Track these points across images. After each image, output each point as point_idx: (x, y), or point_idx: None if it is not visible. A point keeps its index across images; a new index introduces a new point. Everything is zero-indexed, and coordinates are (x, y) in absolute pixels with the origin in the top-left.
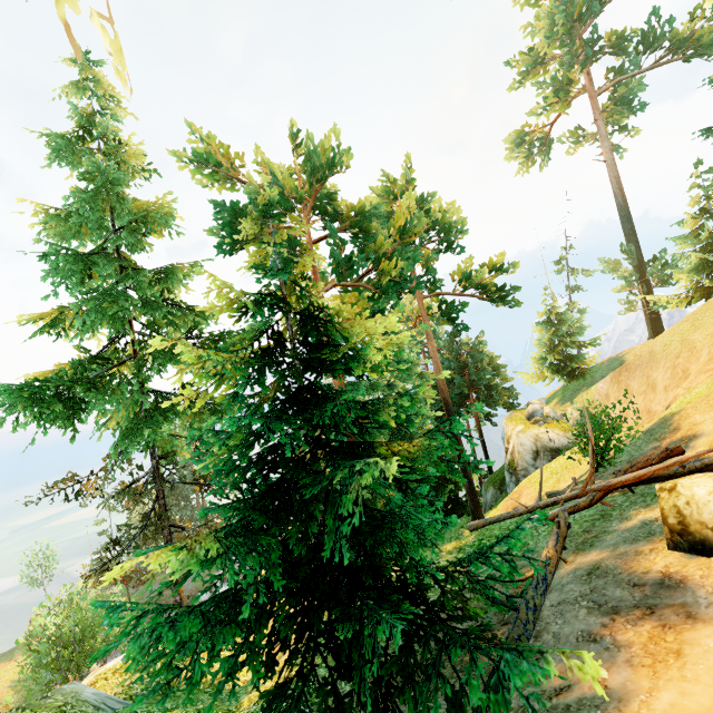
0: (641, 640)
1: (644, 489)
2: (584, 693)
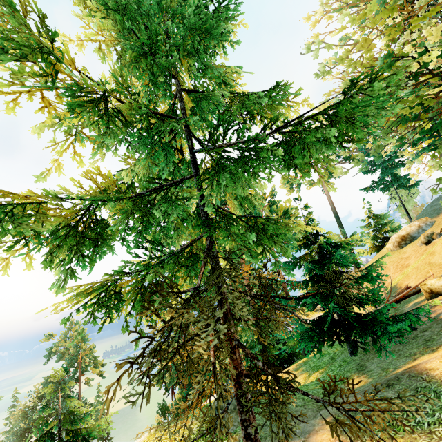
0: (438, 307)
1: (403, 302)
2: (435, 316)
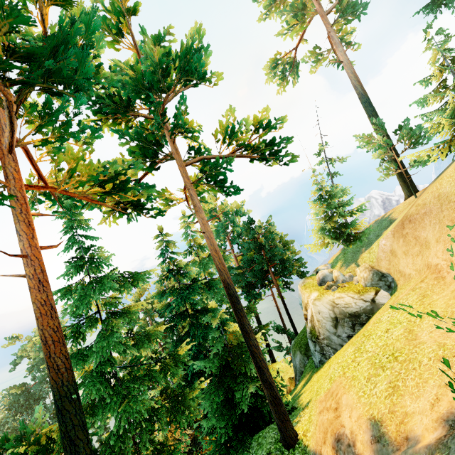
0: None
1: None
2: None
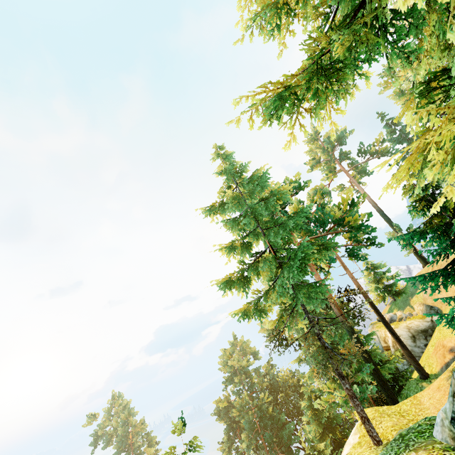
0: None
1: None
2: None
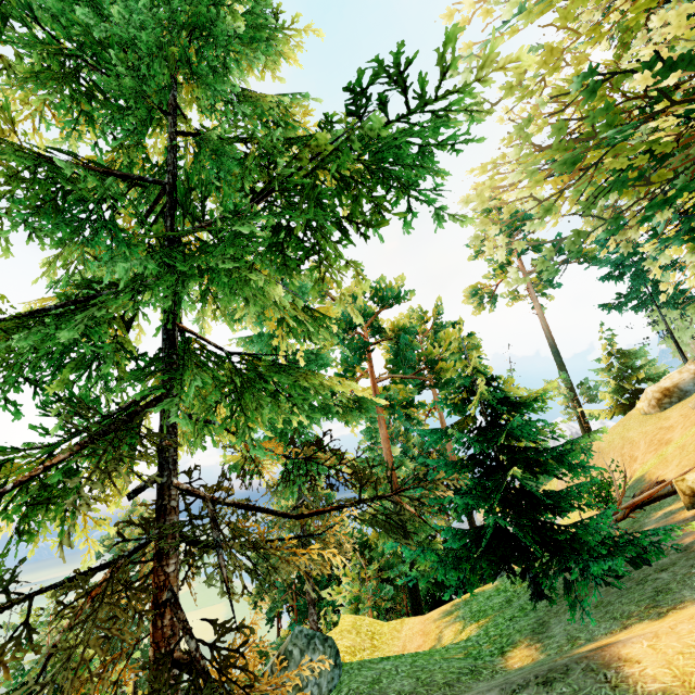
0: None
1: (650, 508)
2: (690, 541)
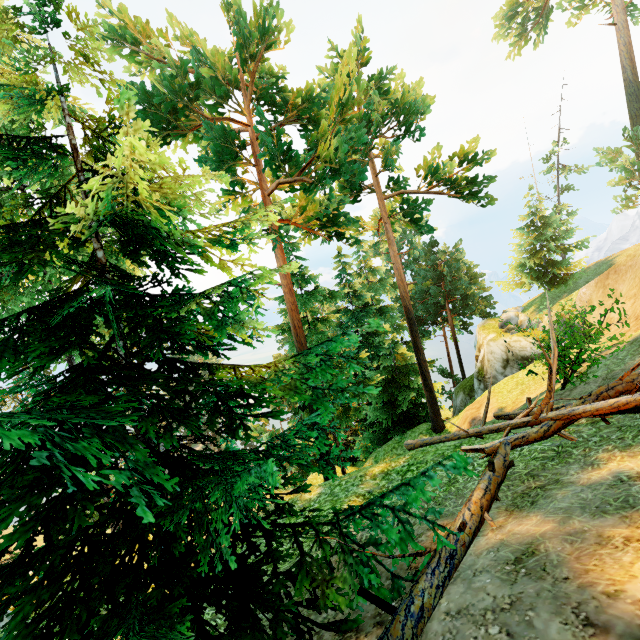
0: None
1: (623, 419)
2: None
